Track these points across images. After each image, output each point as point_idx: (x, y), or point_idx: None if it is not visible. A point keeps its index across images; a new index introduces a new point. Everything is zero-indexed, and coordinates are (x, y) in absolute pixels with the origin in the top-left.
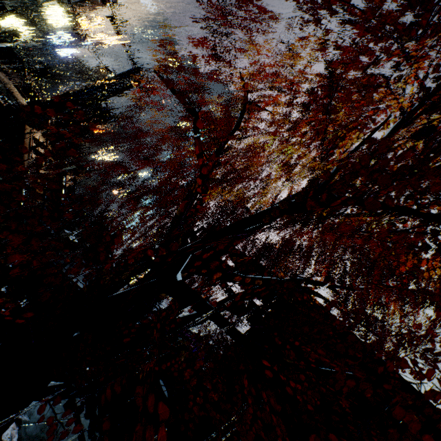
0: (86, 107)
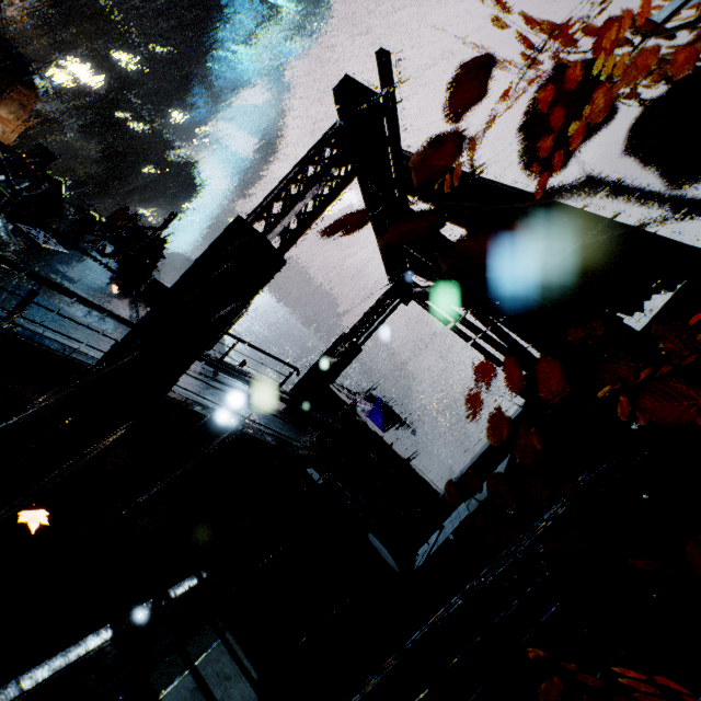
0: None
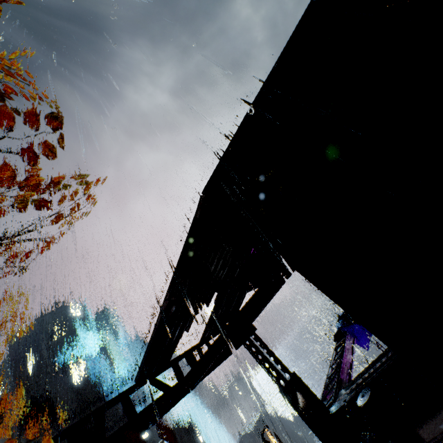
0: None
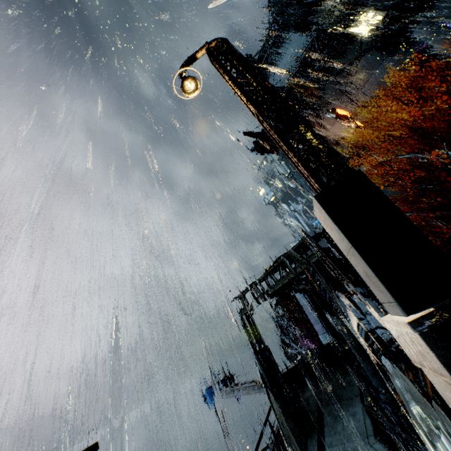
0: None
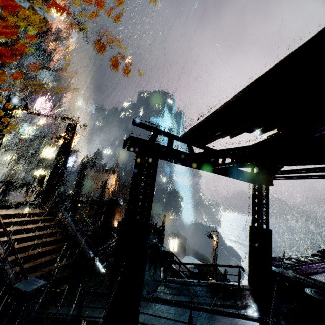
0: (64, 169)
